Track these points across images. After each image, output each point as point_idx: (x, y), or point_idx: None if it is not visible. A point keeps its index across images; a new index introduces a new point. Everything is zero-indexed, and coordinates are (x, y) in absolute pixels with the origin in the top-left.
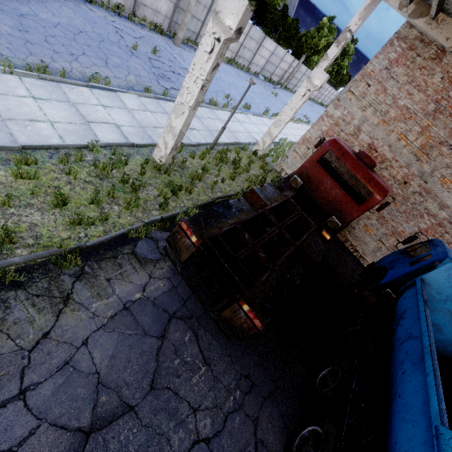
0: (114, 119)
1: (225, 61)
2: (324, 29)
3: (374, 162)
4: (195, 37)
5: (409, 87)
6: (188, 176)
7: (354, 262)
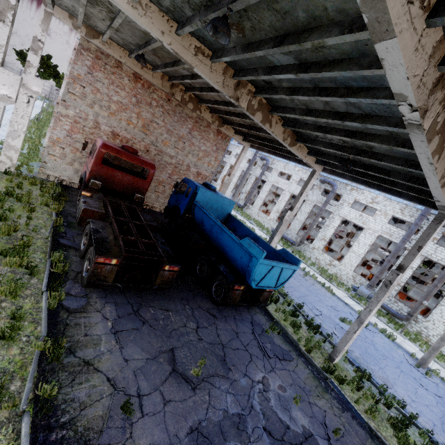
0: None
1: None
2: None
3: (136, 150)
4: None
5: (113, 87)
6: (0, 236)
7: (152, 213)
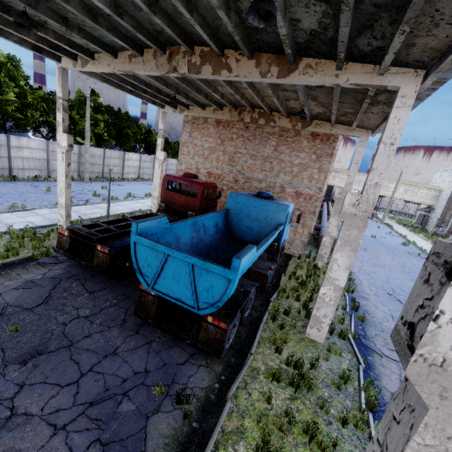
0: (28, 220)
1: (132, 180)
2: None
3: (191, 174)
4: (102, 175)
5: (204, 138)
6: None
7: None
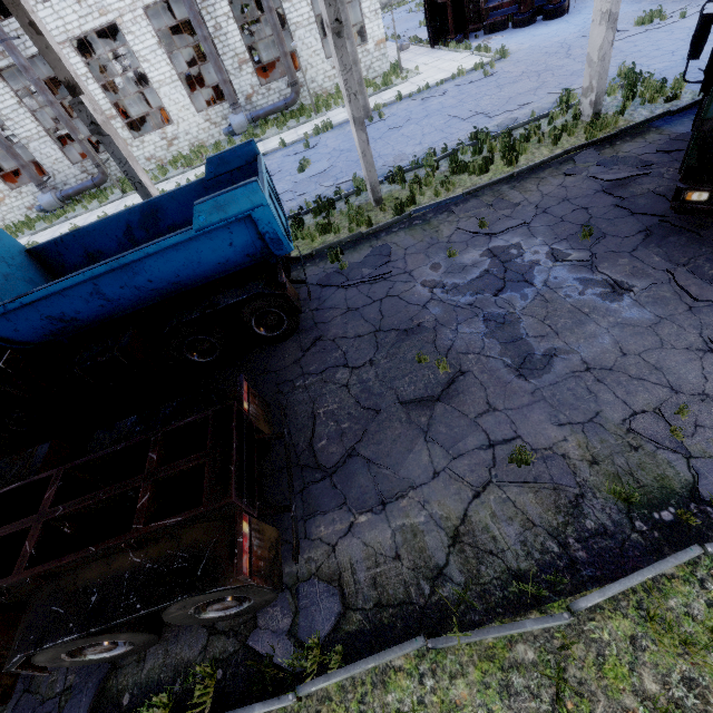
0: None
1: None
2: None
3: None
4: None
5: None
6: None
7: None
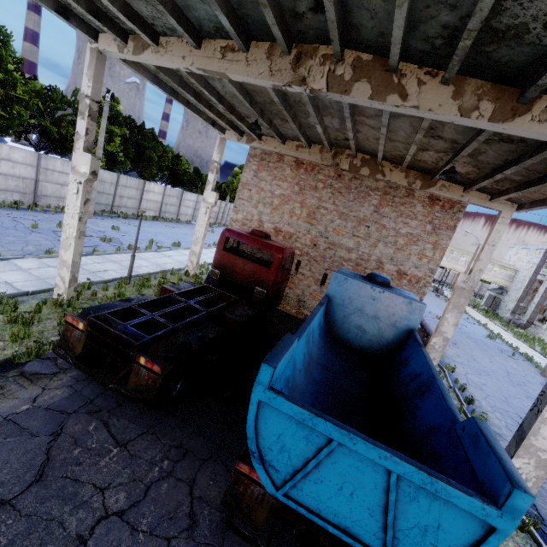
0: (4, 279)
1: (150, 219)
2: (239, 175)
3: (264, 232)
4: (111, 208)
5: (276, 182)
6: None
7: None
